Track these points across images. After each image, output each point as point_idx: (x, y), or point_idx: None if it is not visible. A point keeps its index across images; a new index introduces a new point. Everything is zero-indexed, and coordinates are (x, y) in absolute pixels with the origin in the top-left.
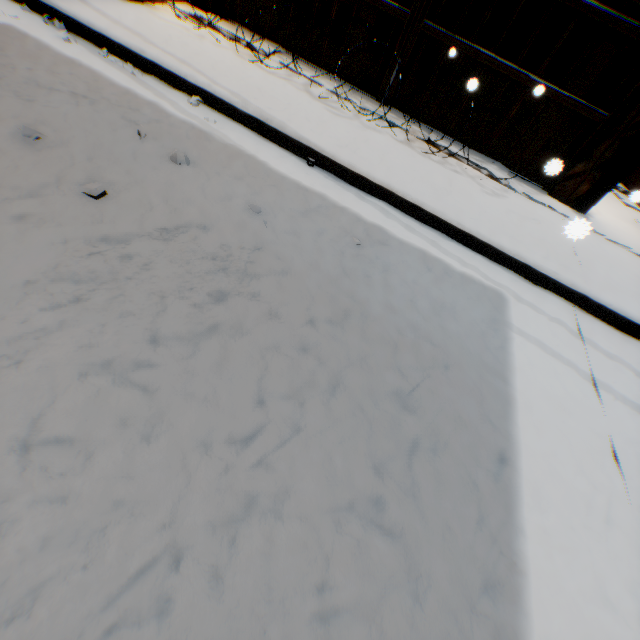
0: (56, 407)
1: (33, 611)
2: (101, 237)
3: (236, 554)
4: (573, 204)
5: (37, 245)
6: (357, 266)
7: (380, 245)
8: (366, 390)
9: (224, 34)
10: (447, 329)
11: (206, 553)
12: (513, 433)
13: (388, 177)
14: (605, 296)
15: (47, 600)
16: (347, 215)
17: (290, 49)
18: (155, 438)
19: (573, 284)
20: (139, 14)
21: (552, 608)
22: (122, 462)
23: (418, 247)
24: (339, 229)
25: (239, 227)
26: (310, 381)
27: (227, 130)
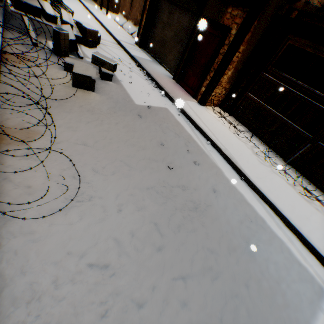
0: (142, 228)
1: (121, 280)
2: (167, 181)
3: (166, 308)
4: None
5: (152, 178)
6: (245, 231)
7: (260, 227)
8: (230, 286)
9: (227, 120)
10: (279, 285)
11: (159, 300)
12: None
13: (275, 199)
14: None
15: (124, 279)
16: (249, 207)
17: (251, 130)
18: (159, 253)
19: None
20: (202, 109)
21: None
22: (150, 254)
23: (279, 237)
24: (243, 211)
25: (206, 194)
26: (210, 267)
27: (215, 156)
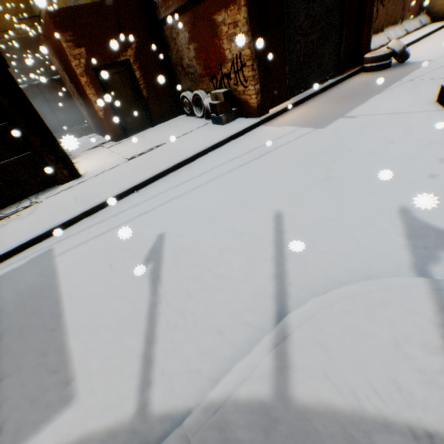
0: None
1: None
2: None
3: None
4: (73, 178)
5: None
6: None
7: None
8: None
9: None
10: (23, 291)
11: None
12: (60, 292)
13: None
14: (90, 204)
15: None
16: None
17: None
18: None
19: (74, 215)
20: None
21: (78, 321)
22: None
23: None
24: None
25: None
26: None
27: None
